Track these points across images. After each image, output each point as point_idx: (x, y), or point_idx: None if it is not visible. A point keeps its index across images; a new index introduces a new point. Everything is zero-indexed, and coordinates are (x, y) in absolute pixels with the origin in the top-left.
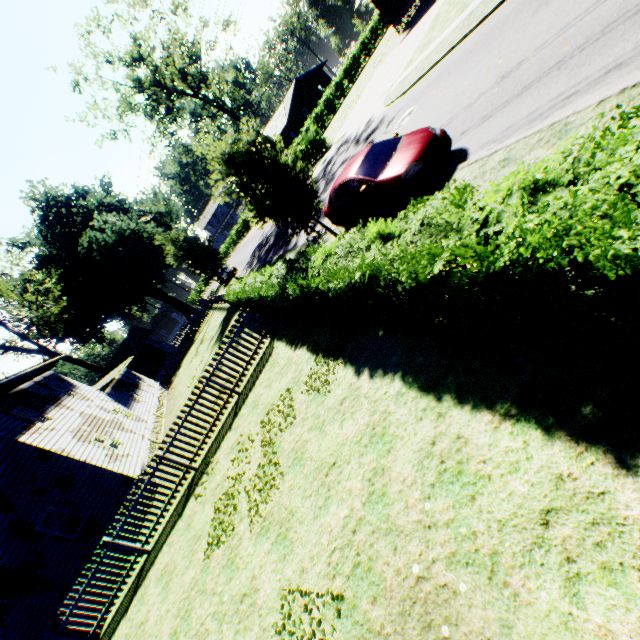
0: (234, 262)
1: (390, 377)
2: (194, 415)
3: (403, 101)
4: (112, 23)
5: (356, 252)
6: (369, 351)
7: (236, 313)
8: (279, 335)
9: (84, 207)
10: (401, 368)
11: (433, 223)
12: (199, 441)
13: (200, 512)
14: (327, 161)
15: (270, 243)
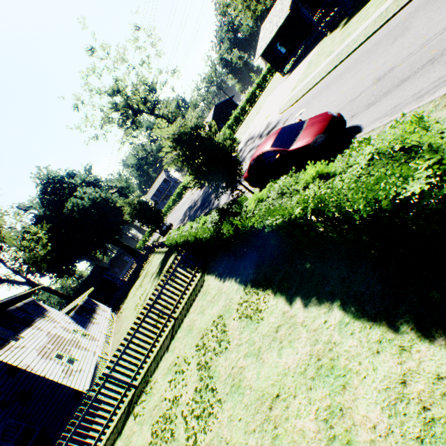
0: (170, 220)
1: (327, 306)
2: (138, 337)
3: (293, 108)
4: (103, 70)
5: (293, 192)
6: (298, 282)
7: (172, 254)
8: (209, 270)
9: (72, 183)
10: (338, 297)
11: (384, 154)
12: (140, 360)
13: (138, 433)
14: (238, 151)
15: (197, 205)
